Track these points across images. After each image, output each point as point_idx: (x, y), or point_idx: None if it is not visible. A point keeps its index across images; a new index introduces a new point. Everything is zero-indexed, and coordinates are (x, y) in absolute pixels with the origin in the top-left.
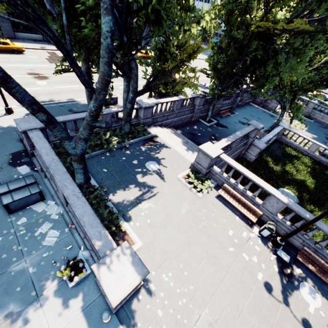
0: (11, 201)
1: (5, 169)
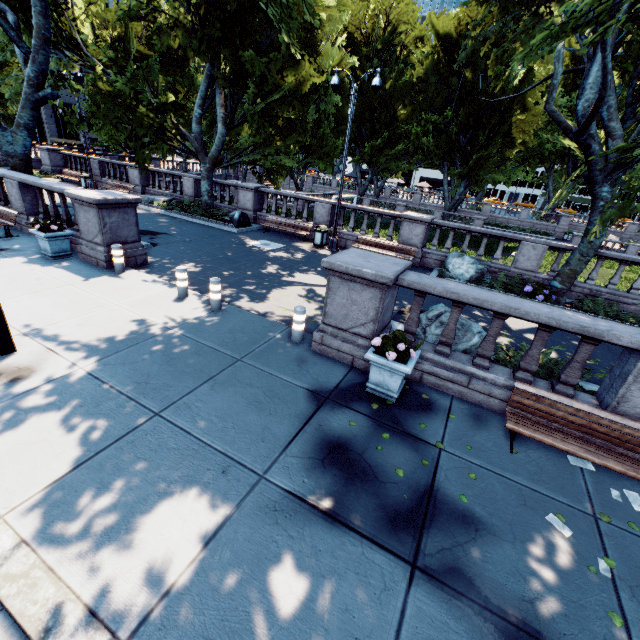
0: None
1: None
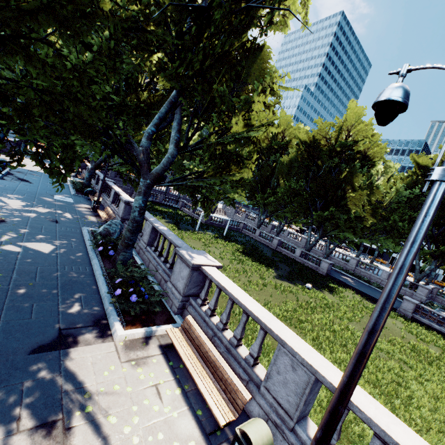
0: None
1: None
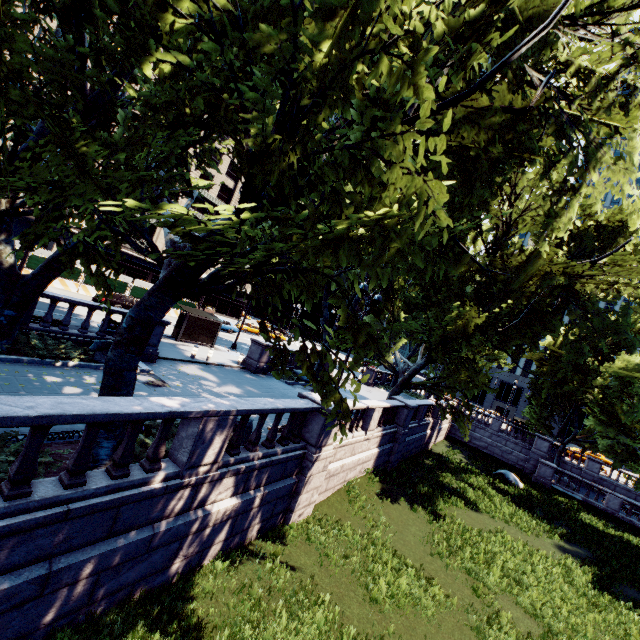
0: None
1: None
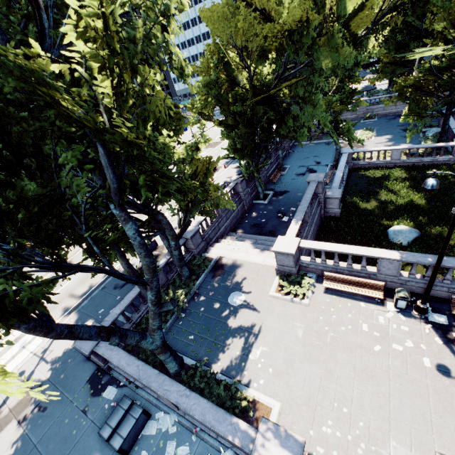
0: (121, 441)
1: (91, 404)
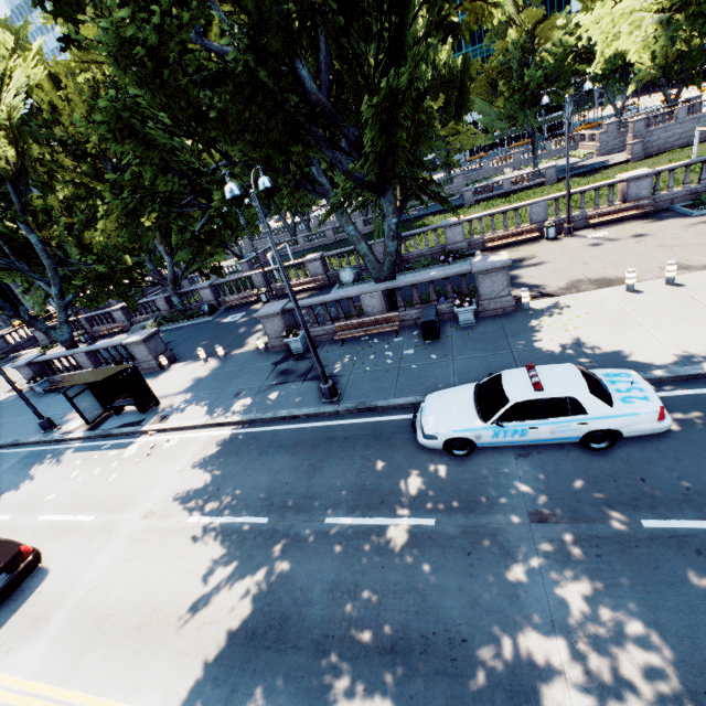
0: None
1: None
